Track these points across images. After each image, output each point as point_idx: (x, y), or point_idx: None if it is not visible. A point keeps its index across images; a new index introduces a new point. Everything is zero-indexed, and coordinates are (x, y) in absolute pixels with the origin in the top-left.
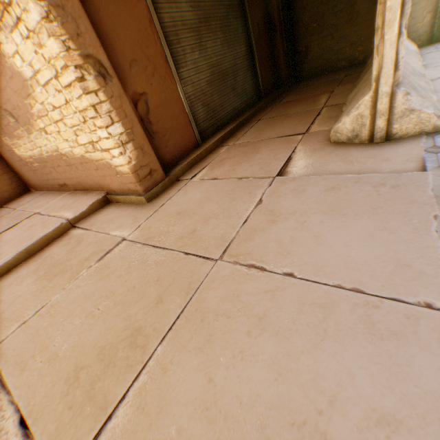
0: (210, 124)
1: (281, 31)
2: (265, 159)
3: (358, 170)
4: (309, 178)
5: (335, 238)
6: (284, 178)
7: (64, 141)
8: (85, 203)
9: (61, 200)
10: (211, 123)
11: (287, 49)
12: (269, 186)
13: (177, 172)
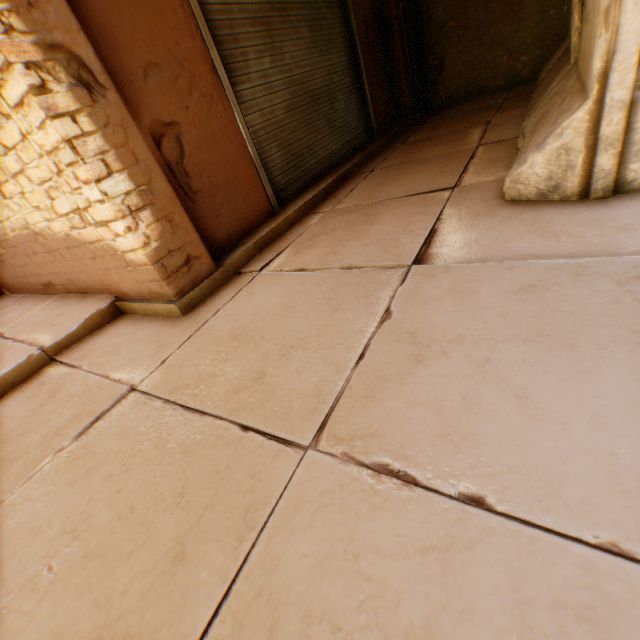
0: (293, 179)
1: (401, 33)
2: (388, 233)
3: (572, 250)
4: (478, 267)
5: (567, 403)
6: (428, 267)
7: (36, 211)
8: (77, 317)
9: (42, 311)
10: (294, 176)
11: (410, 62)
12: (401, 283)
13: (236, 259)
